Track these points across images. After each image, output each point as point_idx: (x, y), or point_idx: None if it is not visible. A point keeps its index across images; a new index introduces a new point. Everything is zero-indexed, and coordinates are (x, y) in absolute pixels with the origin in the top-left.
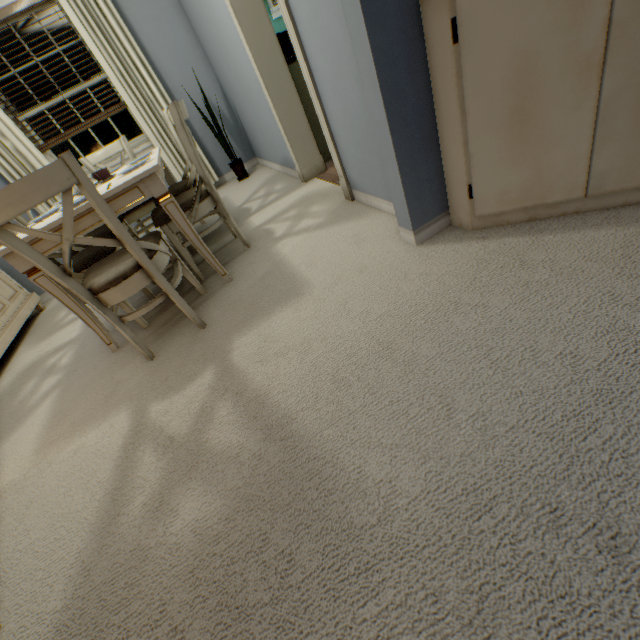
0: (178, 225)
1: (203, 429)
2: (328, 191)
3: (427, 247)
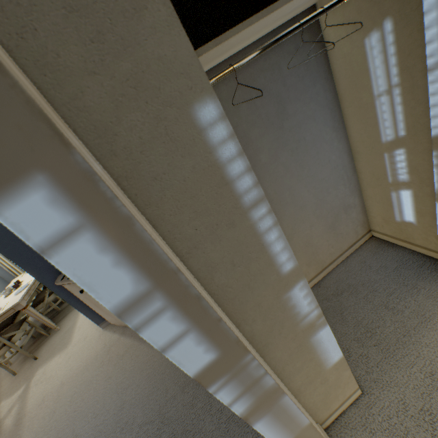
0: (32, 315)
1: (6, 417)
2: None
3: (104, 331)
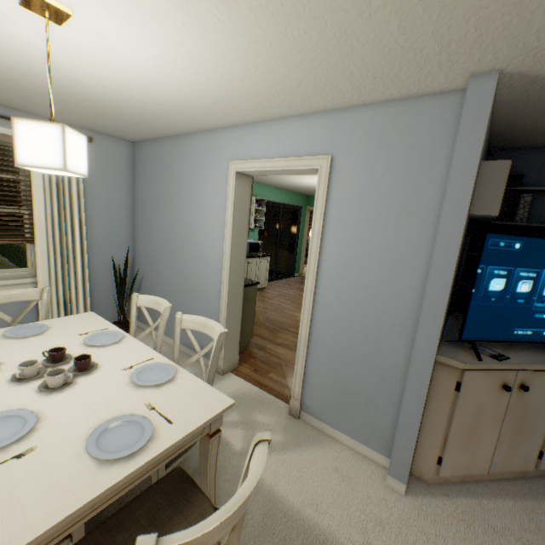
0: (209, 460)
1: None
2: (260, 396)
3: (414, 498)
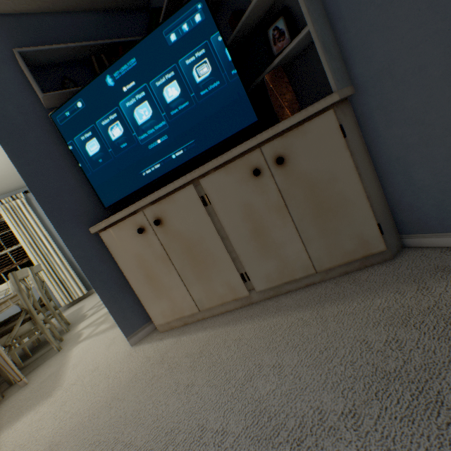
0: None
1: None
2: None
3: (135, 347)
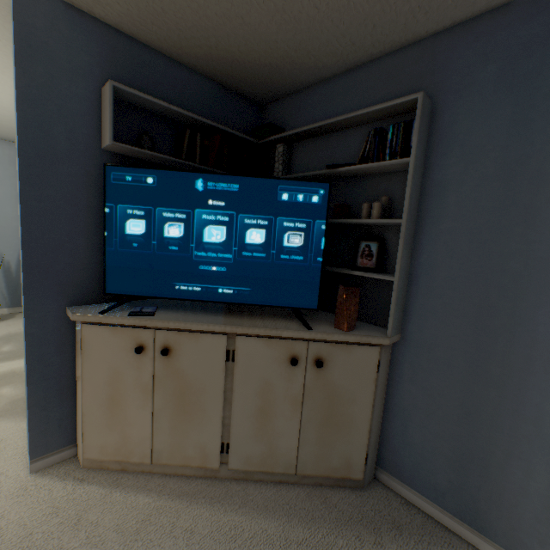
0: None
1: None
2: None
3: (37, 477)
